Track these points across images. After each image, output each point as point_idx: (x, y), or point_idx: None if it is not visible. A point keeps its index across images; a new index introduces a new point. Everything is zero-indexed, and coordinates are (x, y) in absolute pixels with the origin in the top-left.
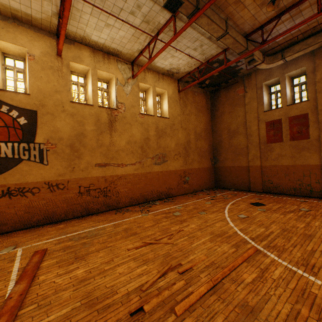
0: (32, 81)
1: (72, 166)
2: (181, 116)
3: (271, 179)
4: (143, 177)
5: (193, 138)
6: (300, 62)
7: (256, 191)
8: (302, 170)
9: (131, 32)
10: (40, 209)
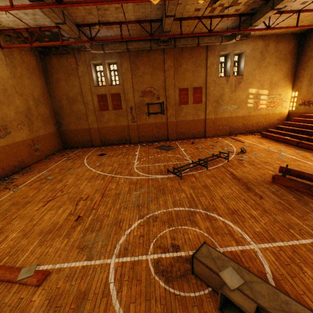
0: None
1: None
2: (13, 79)
3: (106, 136)
4: None
5: (33, 104)
6: (113, 55)
7: (97, 146)
8: (121, 129)
9: None
10: None
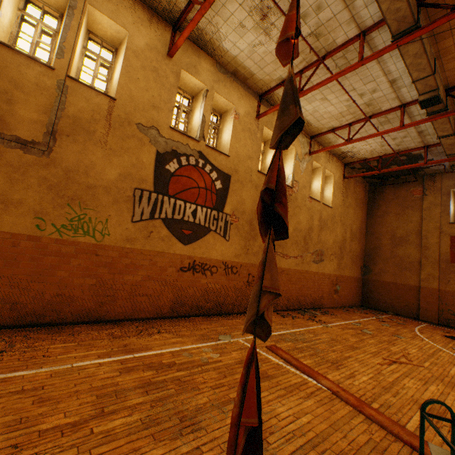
0: (233, 142)
1: (246, 247)
2: (341, 207)
3: (453, 309)
4: (301, 275)
5: (349, 236)
6: None
7: (428, 321)
8: None
9: (342, 110)
10: (213, 293)
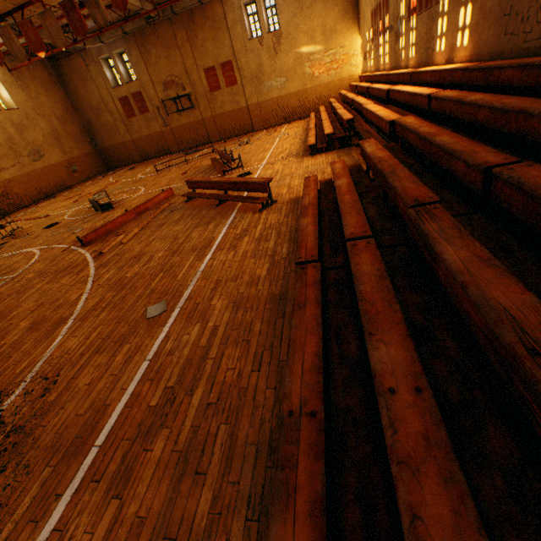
0: None
1: None
2: (31, 102)
3: (144, 149)
4: (31, 176)
5: (59, 124)
6: (118, 43)
7: (139, 162)
8: (156, 137)
9: None
10: None
